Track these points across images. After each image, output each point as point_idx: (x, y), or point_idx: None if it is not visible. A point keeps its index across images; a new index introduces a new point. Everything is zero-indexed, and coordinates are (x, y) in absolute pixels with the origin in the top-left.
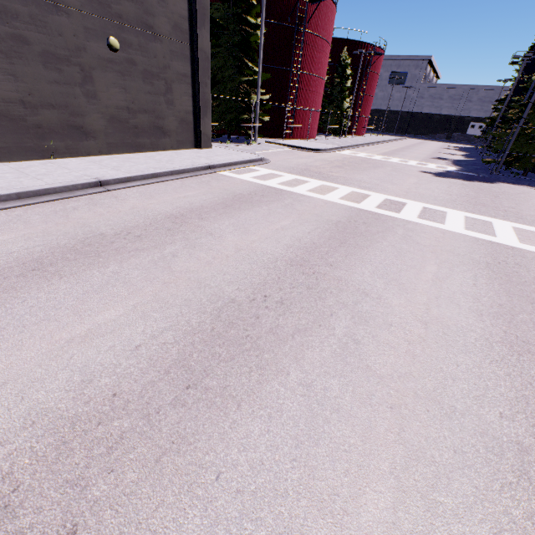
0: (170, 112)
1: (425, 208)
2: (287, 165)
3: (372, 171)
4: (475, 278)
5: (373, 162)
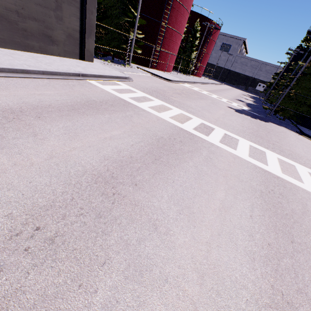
0: (59, 26)
1: (226, 134)
2: (143, 86)
3: (199, 101)
4: (252, 209)
5: (201, 95)
